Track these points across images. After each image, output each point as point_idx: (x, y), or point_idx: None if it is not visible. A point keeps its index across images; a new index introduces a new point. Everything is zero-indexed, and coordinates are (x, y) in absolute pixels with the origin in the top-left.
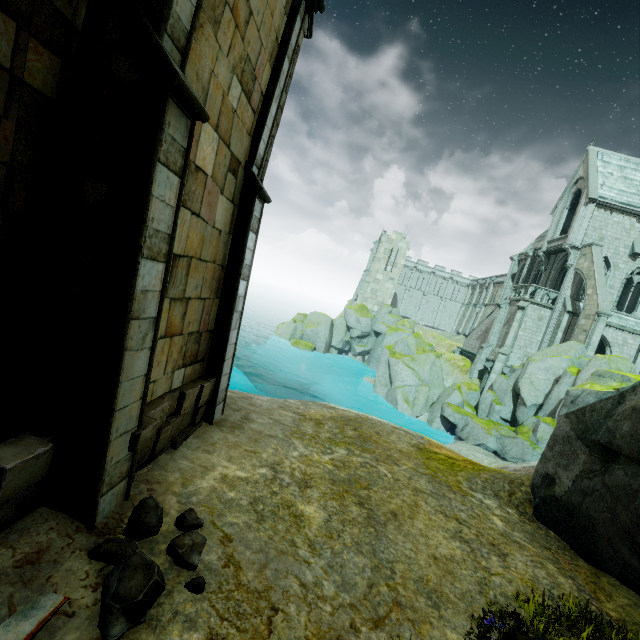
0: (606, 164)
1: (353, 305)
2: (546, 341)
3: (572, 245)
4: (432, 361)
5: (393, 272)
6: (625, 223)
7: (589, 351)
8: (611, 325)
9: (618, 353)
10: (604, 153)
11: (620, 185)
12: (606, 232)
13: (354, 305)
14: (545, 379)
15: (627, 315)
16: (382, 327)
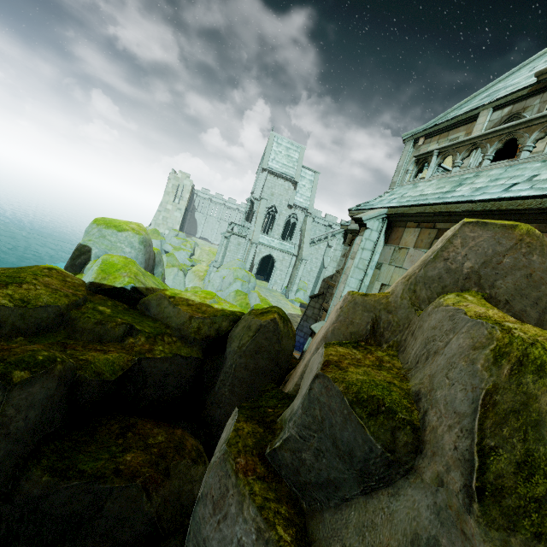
0: (279, 145)
1: (148, 229)
2: (241, 258)
3: (254, 198)
4: (175, 273)
5: (180, 204)
6: (286, 185)
7: (247, 265)
8: (275, 248)
9: (280, 265)
10: (279, 137)
11: (284, 160)
12: (275, 190)
13: (148, 229)
14: (219, 282)
15: (286, 242)
16: (169, 247)
